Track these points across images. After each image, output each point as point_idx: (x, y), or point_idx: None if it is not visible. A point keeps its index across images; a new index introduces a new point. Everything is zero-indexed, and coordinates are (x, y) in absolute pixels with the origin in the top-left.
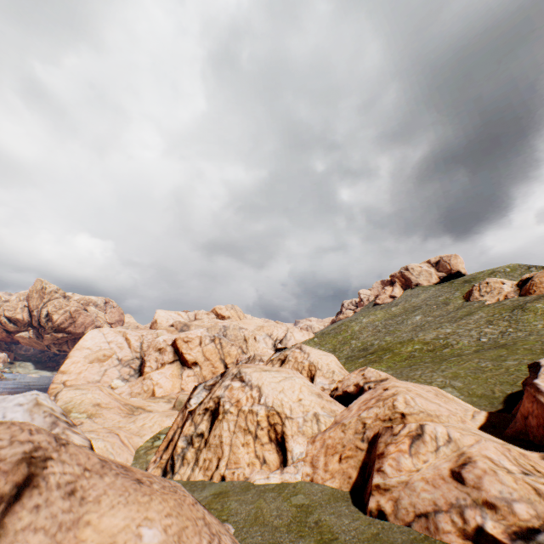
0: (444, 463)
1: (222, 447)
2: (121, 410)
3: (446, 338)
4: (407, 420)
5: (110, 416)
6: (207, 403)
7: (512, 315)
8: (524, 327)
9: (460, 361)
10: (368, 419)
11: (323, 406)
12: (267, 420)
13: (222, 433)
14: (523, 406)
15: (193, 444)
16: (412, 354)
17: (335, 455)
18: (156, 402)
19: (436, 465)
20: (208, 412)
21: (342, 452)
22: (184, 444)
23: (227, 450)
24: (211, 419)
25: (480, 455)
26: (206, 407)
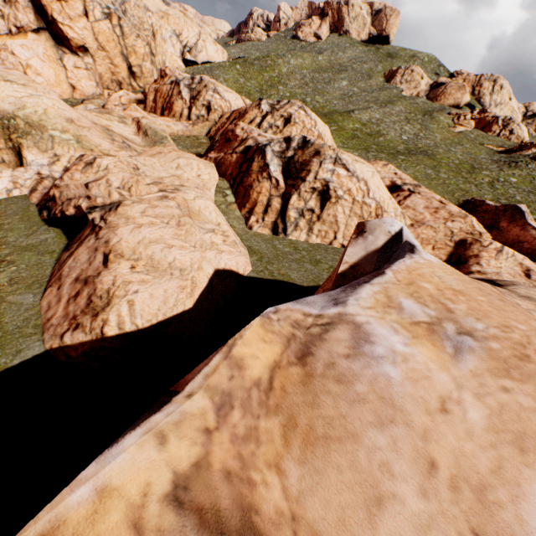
0: (514, 267)
1: (337, 225)
2: (100, 133)
3: (378, 126)
4: (482, 237)
5: (98, 141)
6: (313, 183)
7: (424, 121)
8: (429, 136)
9: (412, 164)
10: (454, 229)
11: (396, 204)
12: (375, 212)
13: (336, 214)
14: (524, 238)
15: (304, 217)
16: (356, 133)
17: (429, 245)
18: (109, 120)
19: (510, 267)
20: (316, 193)
21: (434, 245)
22: (296, 215)
23: (342, 228)
24: (320, 199)
25: (533, 267)
26: (313, 187)
